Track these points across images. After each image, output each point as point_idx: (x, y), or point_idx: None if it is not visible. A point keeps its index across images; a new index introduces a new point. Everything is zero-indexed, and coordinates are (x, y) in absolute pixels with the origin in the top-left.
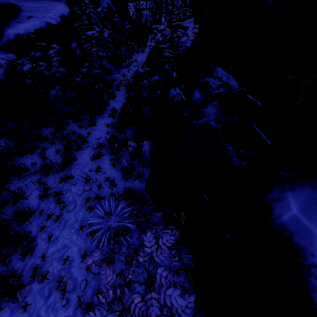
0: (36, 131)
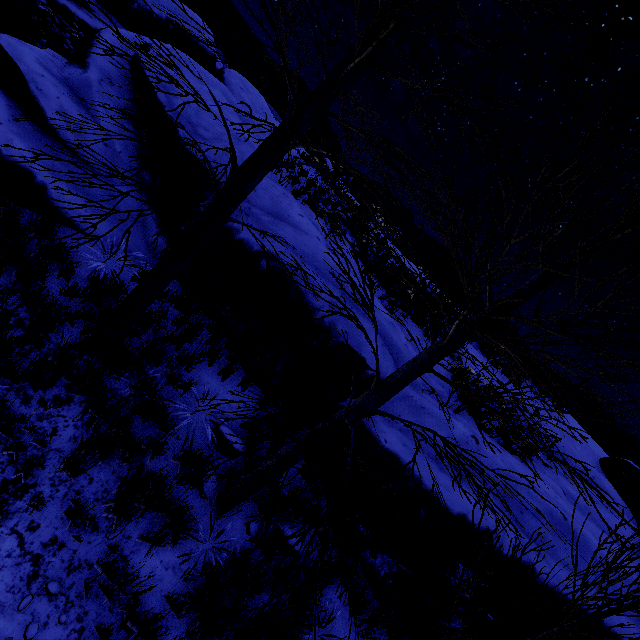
0: None
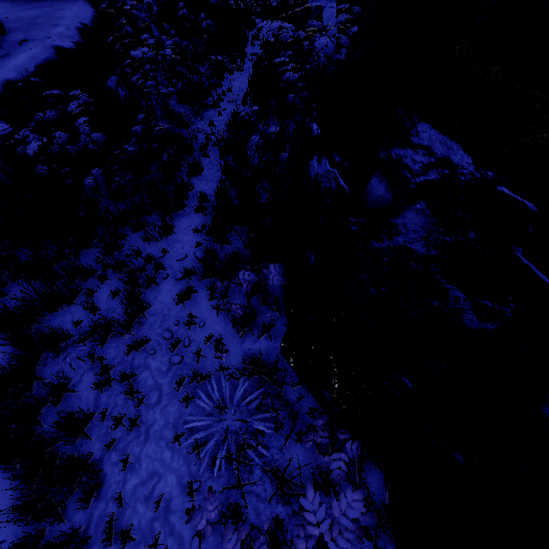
0: (71, 258)
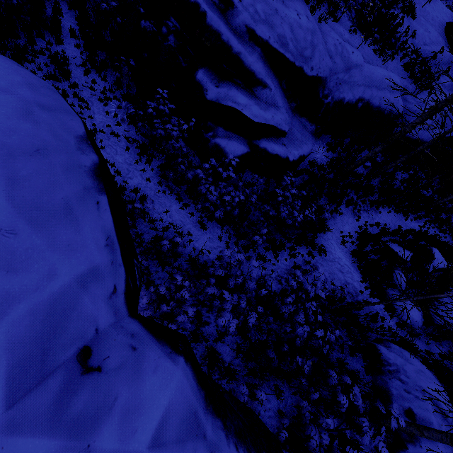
0: (6, 41)
